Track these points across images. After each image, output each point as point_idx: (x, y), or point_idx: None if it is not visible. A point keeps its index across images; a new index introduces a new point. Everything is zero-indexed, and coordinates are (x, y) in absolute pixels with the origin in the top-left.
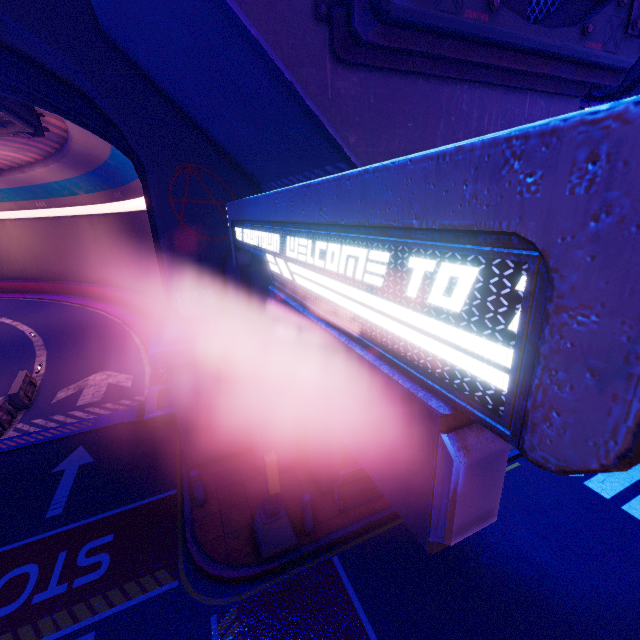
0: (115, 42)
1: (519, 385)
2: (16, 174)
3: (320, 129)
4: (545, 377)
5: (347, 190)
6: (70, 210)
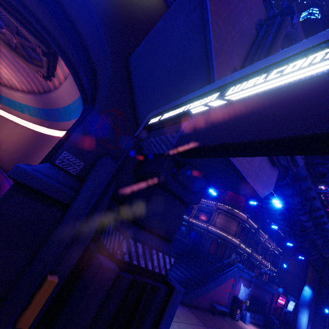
0: (130, 64)
1: None
2: (4, 88)
3: None
4: None
5: (323, 34)
6: (10, 116)
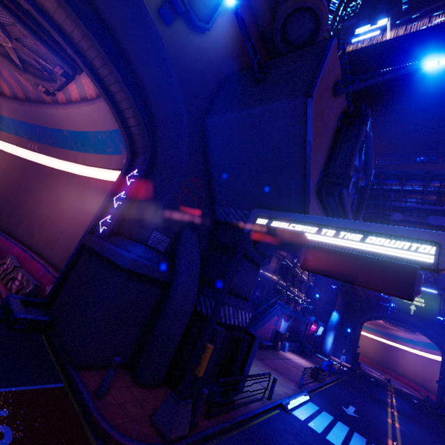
0: (206, 126)
1: (435, 260)
2: None
3: (305, 207)
4: (441, 258)
5: (386, 228)
6: None
